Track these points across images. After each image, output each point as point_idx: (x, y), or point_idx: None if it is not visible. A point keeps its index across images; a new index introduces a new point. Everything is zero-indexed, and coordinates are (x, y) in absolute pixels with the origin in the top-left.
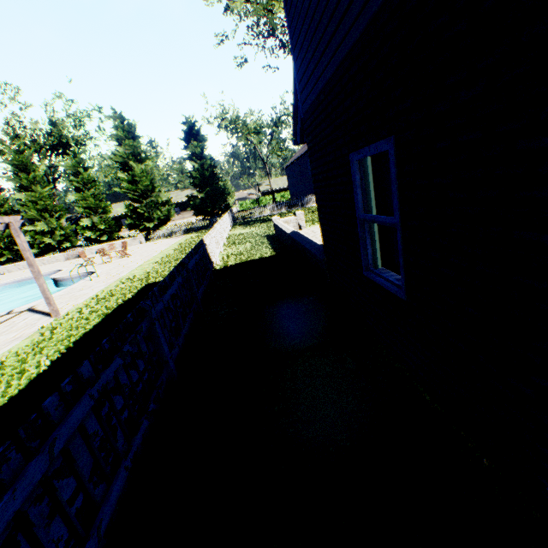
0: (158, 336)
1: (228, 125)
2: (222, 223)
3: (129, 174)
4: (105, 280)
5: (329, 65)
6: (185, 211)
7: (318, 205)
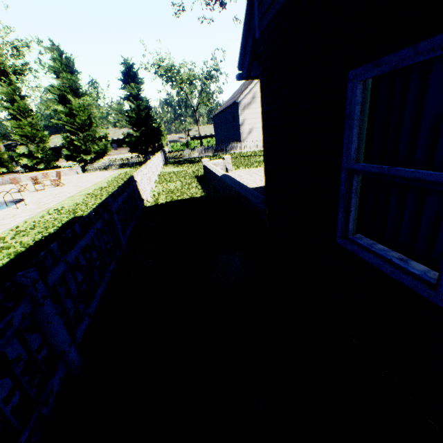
0: (49, 321)
1: (163, 73)
2: (154, 161)
3: (67, 107)
4: (32, 209)
5: None
6: (122, 148)
7: (266, 149)
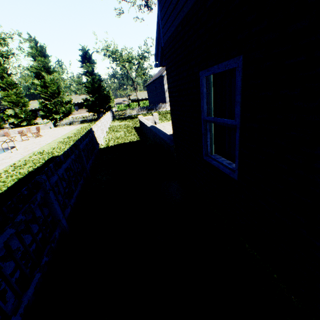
0: (52, 202)
1: (110, 55)
2: (105, 118)
3: (42, 81)
4: (22, 153)
5: (187, 1)
6: (81, 109)
7: (171, 109)
